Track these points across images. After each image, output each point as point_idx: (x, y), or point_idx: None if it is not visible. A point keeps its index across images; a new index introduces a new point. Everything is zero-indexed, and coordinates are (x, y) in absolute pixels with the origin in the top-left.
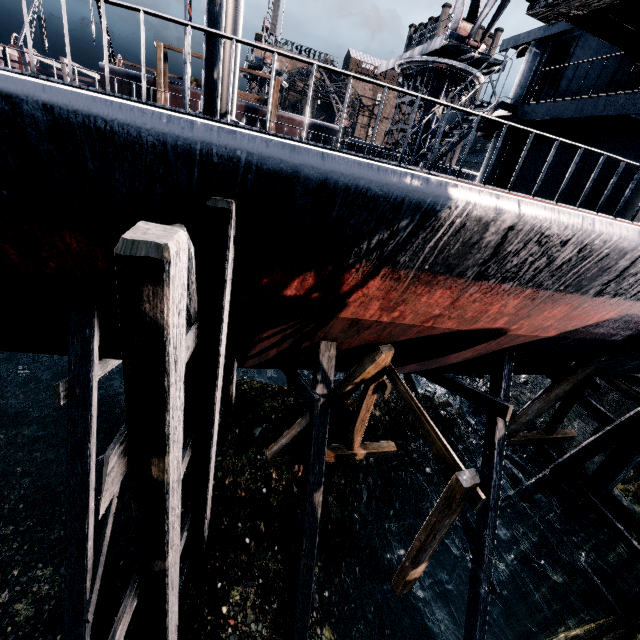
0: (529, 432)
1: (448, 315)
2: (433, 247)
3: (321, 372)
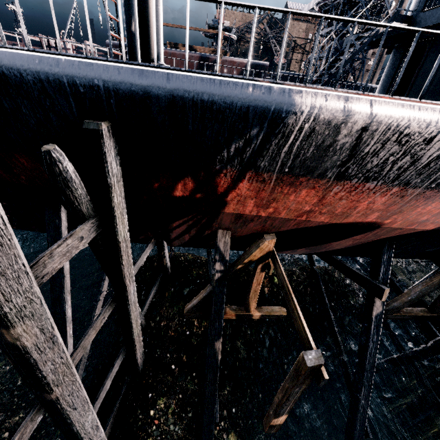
0: (413, 309)
1: (319, 211)
2: (288, 152)
3: (218, 253)
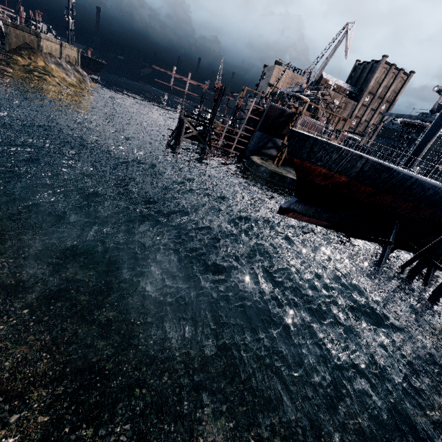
0: None
1: None
2: None
3: None
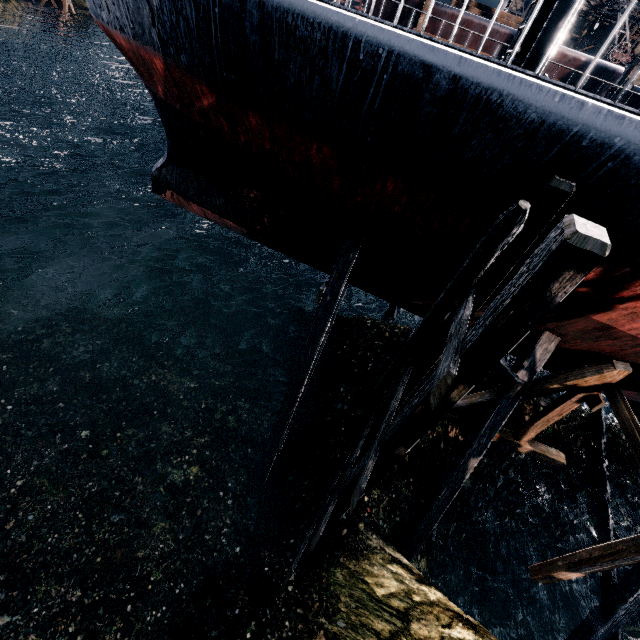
0: None
1: None
2: None
3: (530, 360)
